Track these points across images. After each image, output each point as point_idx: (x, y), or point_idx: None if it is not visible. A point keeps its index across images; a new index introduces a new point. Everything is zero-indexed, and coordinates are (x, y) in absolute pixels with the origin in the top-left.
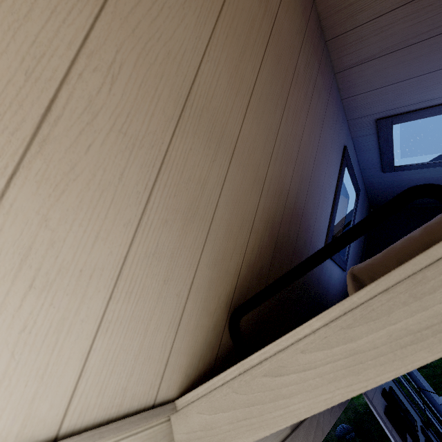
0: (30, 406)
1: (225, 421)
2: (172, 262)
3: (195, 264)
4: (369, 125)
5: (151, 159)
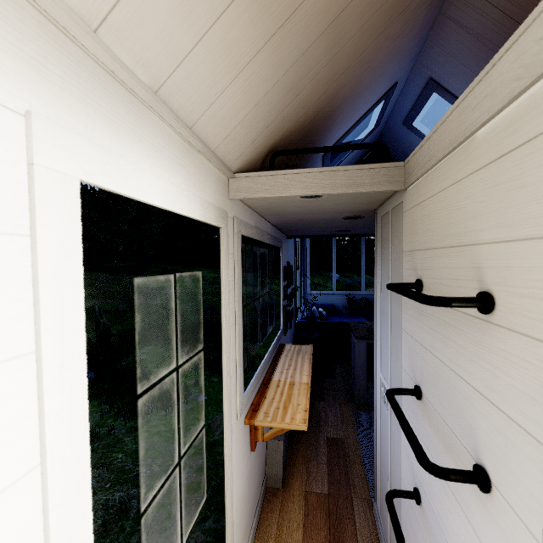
0: (217, 135)
1: (259, 188)
2: (273, 108)
3: (277, 115)
4: (424, 78)
5: (303, 48)
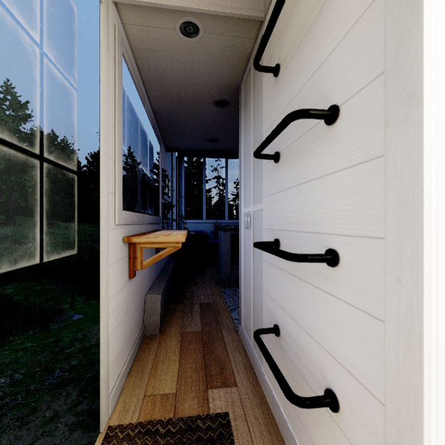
0: None
1: None
2: None
3: None
4: None
5: None
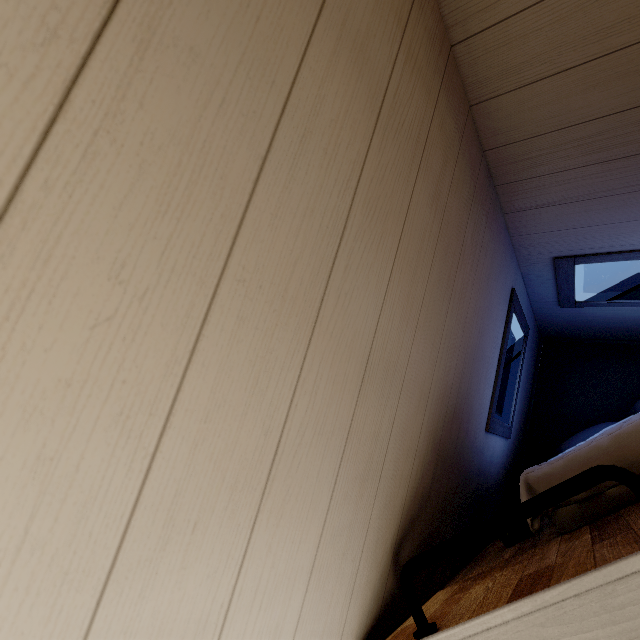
0: None
1: None
2: (350, 531)
3: (367, 521)
4: (545, 262)
5: (339, 442)
